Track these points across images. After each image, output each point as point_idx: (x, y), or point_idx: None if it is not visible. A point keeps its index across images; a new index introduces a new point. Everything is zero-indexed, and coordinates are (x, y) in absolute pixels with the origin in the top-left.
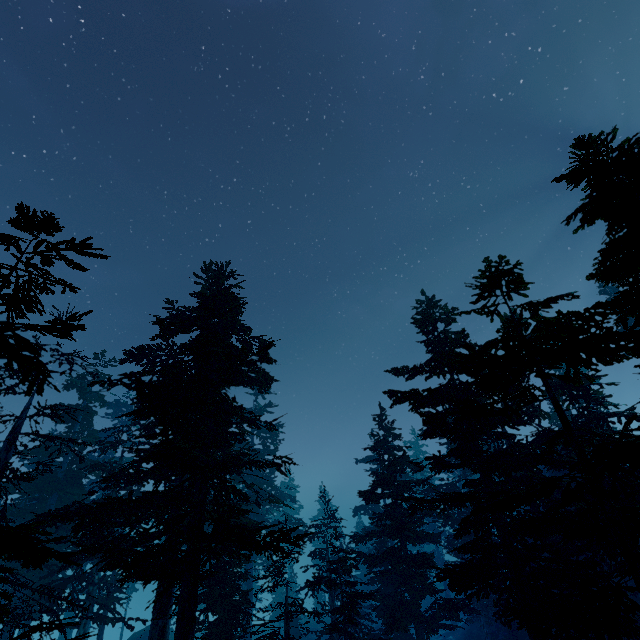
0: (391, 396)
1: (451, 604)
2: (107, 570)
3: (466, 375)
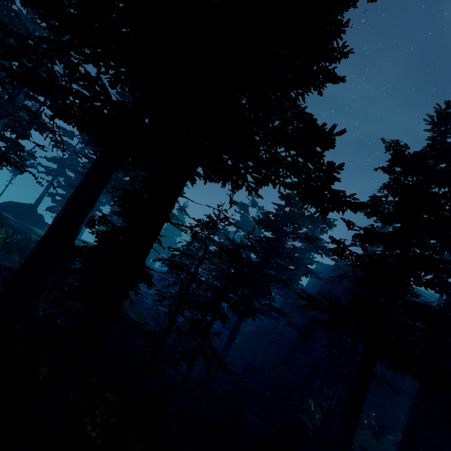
0: (393, 159)
1: (280, 311)
2: (3, 141)
3: (438, 190)
